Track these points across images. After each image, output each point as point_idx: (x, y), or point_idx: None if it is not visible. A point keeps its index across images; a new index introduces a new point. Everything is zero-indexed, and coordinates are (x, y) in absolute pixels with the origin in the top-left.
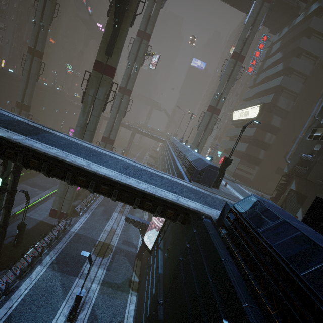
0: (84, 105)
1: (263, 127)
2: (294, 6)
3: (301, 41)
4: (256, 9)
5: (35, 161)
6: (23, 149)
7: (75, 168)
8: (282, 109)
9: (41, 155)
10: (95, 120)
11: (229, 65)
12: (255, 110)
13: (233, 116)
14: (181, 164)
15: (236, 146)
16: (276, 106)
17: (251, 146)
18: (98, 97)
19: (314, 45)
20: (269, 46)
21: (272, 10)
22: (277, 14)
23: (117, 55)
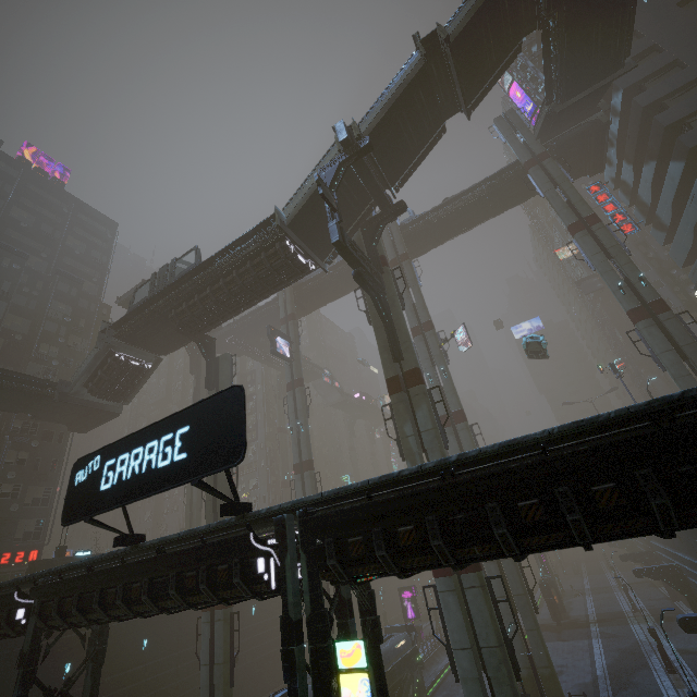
0: (408, 460)
1: None
2: (588, 127)
3: (657, 121)
4: (540, 176)
5: (407, 528)
6: (376, 508)
7: (494, 479)
8: None
9: (412, 498)
10: None
11: (583, 242)
12: None
13: None
14: None
15: None
16: None
17: None
18: (422, 429)
19: (688, 102)
20: (614, 187)
21: (563, 160)
22: (574, 156)
23: (409, 350)
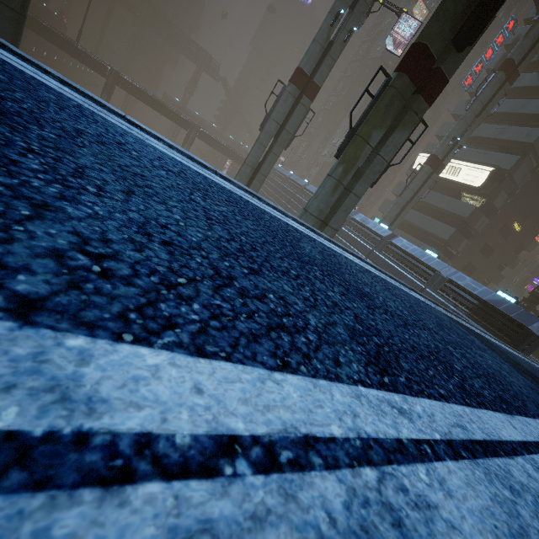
0: (345, 165)
1: (481, 205)
2: None
3: None
4: None
5: None
6: None
7: None
8: (514, 182)
9: None
10: (353, 207)
11: (494, 85)
12: (479, 173)
13: (417, 163)
14: (429, 285)
15: (426, 224)
16: (510, 176)
17: (457, 233)
18: (382, 153)
19: None
20: (508, 44)
21: None
22: None
23: (470, 50)
